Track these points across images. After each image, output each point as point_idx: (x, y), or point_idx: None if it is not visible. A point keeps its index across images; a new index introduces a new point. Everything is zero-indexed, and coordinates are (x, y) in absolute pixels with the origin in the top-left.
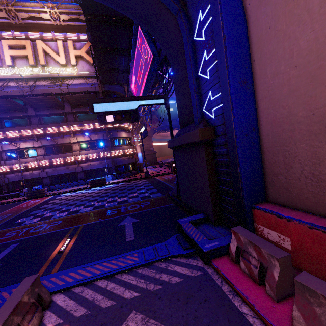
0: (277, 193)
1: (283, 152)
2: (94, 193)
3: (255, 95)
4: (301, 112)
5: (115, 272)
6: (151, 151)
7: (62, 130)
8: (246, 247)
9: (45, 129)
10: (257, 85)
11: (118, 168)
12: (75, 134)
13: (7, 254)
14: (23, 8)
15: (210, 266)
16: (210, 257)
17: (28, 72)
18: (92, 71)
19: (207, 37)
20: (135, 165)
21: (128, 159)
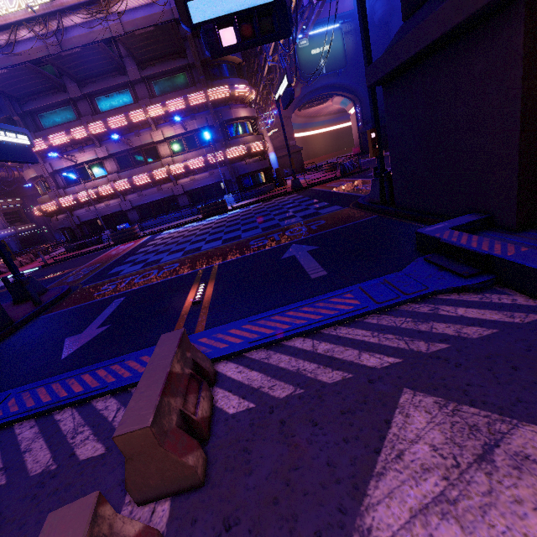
0: None
1: None
2: (214, 223)
3: None
4: None
5: (321, 325)
6: (291, 148)
7: (134, 118)
8: None
9: (105, 121)
10: None
11: (243, 181)
12: (157, 124)
13: (113, 312)
14: None
15: None
16: None
17: None
18: None
19: None
20: (269, 173)
21: (256, 162)
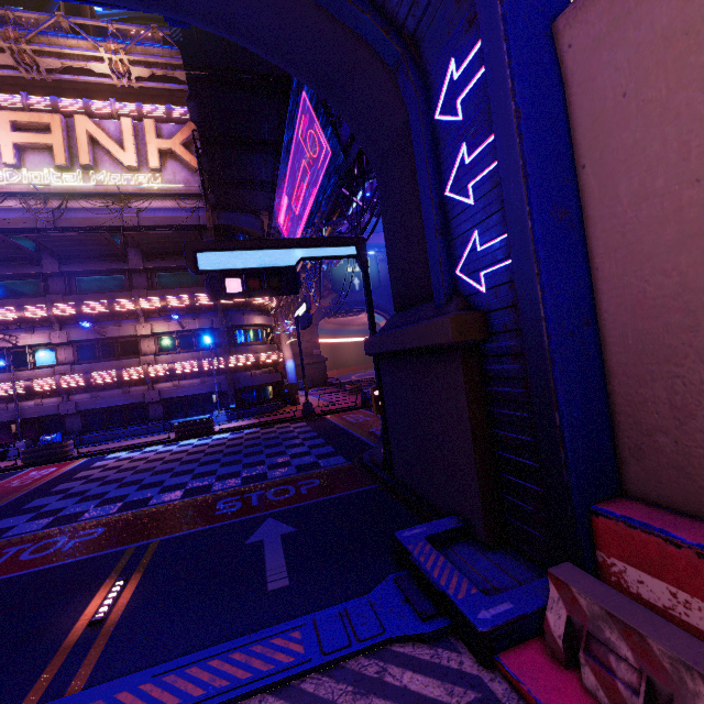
0: (653, 478)
1: (669, 379)
2: (187, 453)
3: (589, 243)
4: None
5: (244, 693)
6: (314, 357)
7: (120, 307)
8: (598, 626)
9: (79, 304)
10: (593, 222)
11: (243, 394)
12: (147, 316)
13: None
14: (51, 49)
15: (495, 672)
16: (496, 648)
17: (51, 179)
18: (194, 183)
19: (470, 114)
20: (280, 387)
21: (265, 375)
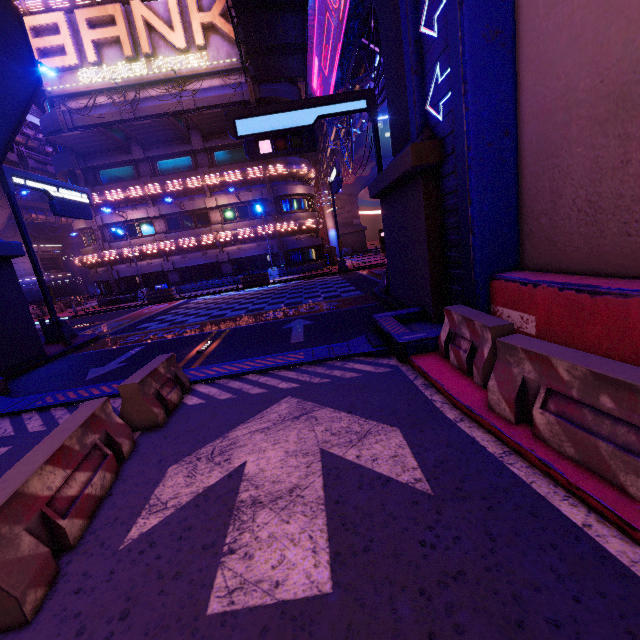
0: (536, 251)
1: (551, 170)
2: (250, 295)
3: (517, 60)
4: (584, 82)
5: (270, 368)
6: (354, 226)
7: (191, 184)
8: (460, 328)
9: (162, 183)
10: (521, 38)
11: (291, 255)
12: (212, 191)
13: (133, 355)
14: None
15: (406, 364)
16: (408, 353)
17: (124, 72)
18: (235, 56)
19: None
20: (321, 251)
21: (307, 239)
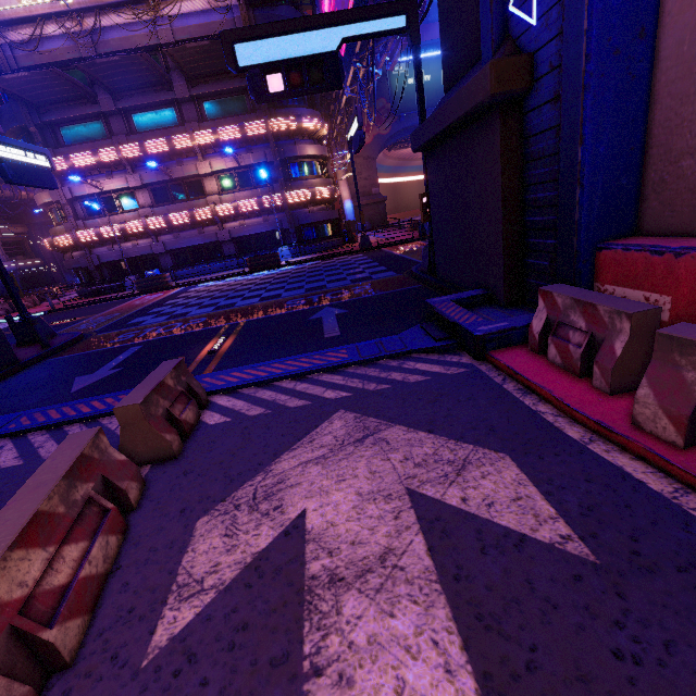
0: (668, 208)
1: None
2: (260, 279)
3: None
4: None
5: (307, 371)
6: (373, 196)
7: (178, 144)
8: (566, 315)
9: (142, 143)
10: None
11: (303, 232)
12: (204, 153)
13: (128, 357)
14: None
15: (484, 362)
16: (487, 348)
17: None
18: None
19: None
20: (338, 226)
21: (322, 211)
